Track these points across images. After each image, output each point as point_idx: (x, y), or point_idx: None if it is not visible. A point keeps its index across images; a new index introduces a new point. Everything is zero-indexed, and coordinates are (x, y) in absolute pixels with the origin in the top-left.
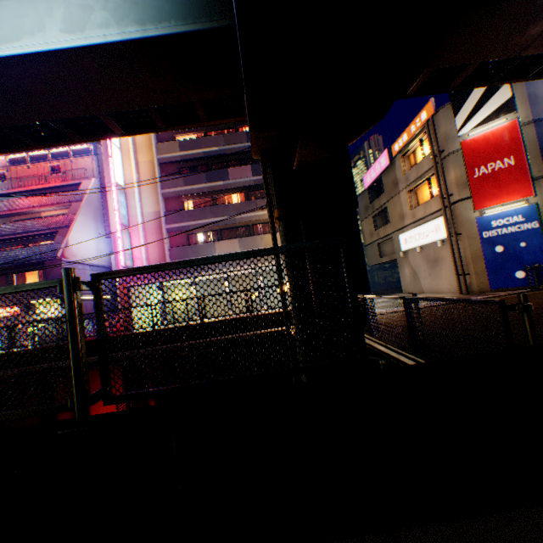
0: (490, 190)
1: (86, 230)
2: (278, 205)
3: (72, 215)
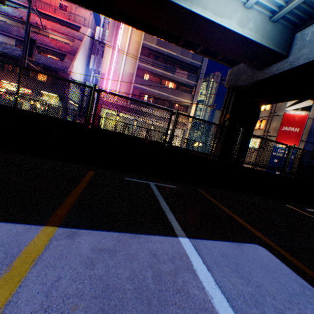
0: (284, 137)
1: (80, 61)
2: (230, 113)
3: (75, 48)
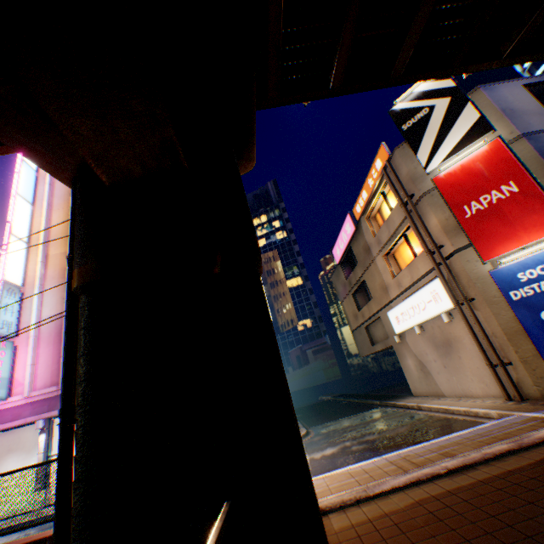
0: (497, 229)
1: None
2: (78, 262)
3: None
